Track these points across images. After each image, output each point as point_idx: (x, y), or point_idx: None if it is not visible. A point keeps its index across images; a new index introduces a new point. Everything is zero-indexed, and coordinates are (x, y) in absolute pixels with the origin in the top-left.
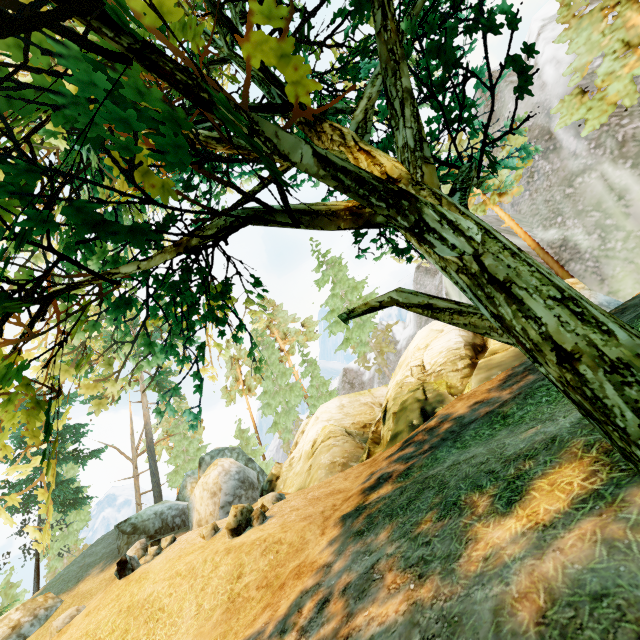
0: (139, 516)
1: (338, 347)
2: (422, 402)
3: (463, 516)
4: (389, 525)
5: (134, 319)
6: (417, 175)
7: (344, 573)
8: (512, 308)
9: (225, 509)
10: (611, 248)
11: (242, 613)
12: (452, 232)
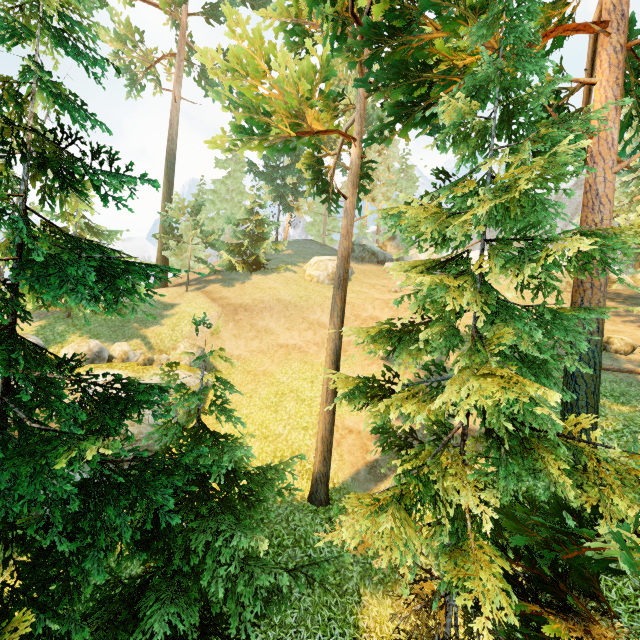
0: (372, 247)
1: None
2: None
3: None
4: None
5: None
6: None
7: None
8: None
9: None
10: None
11: None
12: None
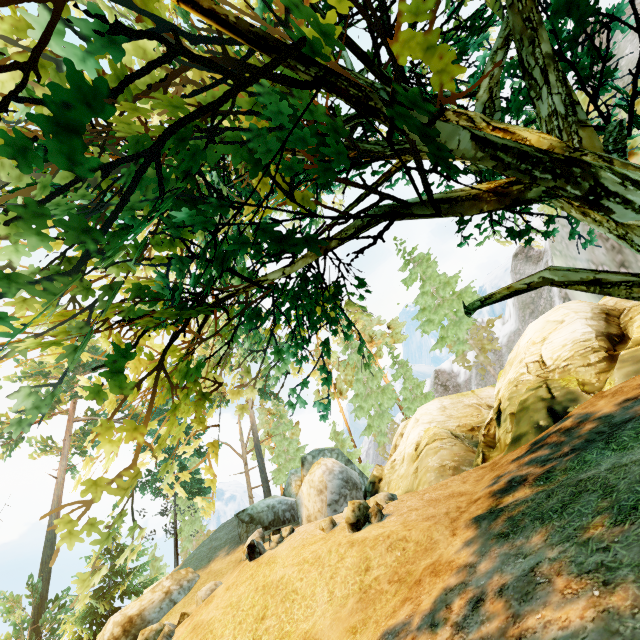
0: (254, 508)
1: (432, 347)
2: (548, 401)
3: None
4: (542, 528)
5: (261, 324)
6: (573, 141)
7: (495, 574)
8: None
9: (332, 507)
10: None
11: (378, 604)
12: (639, 193)
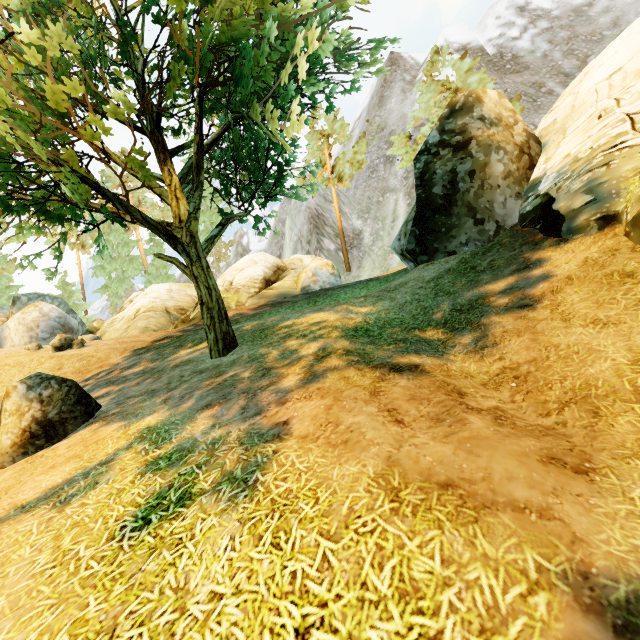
0: None
1: None
2: None
3: (181, 348)
4: (154, 351)
5: None
6: (190, 223)
7: (125, 364)
8: (196, 285)
9: (41, 342)
10: (373, 250)
11: None
12: (186, 256)
